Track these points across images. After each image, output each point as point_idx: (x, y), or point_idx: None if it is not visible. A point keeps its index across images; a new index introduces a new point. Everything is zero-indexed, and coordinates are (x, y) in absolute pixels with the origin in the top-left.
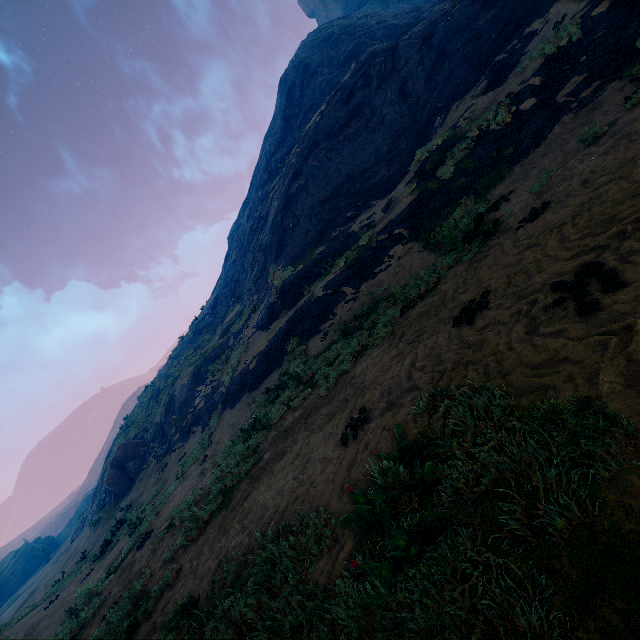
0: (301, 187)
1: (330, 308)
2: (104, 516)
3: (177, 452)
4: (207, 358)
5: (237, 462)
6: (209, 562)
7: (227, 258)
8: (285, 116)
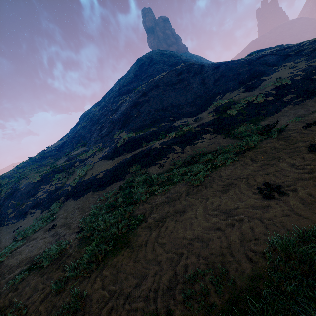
0: (146, 100)
1: (164, 154)
2: None
3: (10, 226)
4: (55, 169)
5: (117, 221)
6: (148, 284)
7: (76, 125)
8: (136, 73)
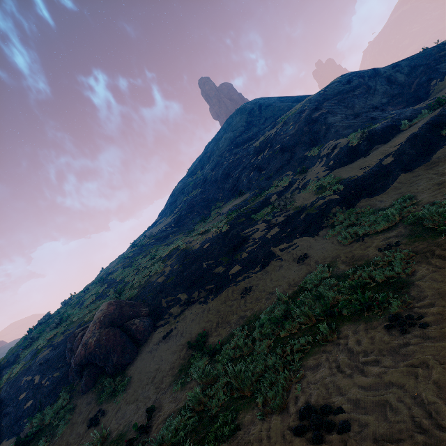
0: (324, 113)
1: None
2: (66, 414)
3: (259, 273)
4: (242, 213)
5: None
6: None
7: (172, 203)
8: (248, 120)
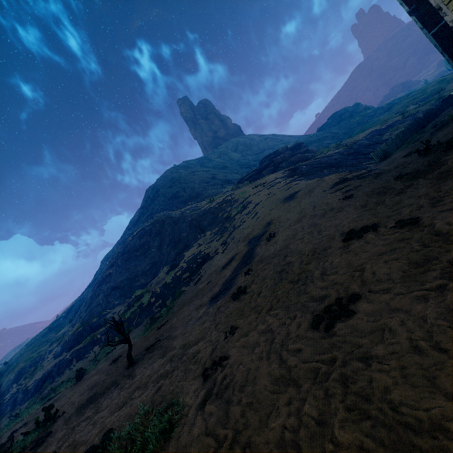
0: (110, 274)
1: (65, 368)
2: None
3: None
4: (30, 363)
5: None
6: None
7: (95, 275)
8: (140, 211)
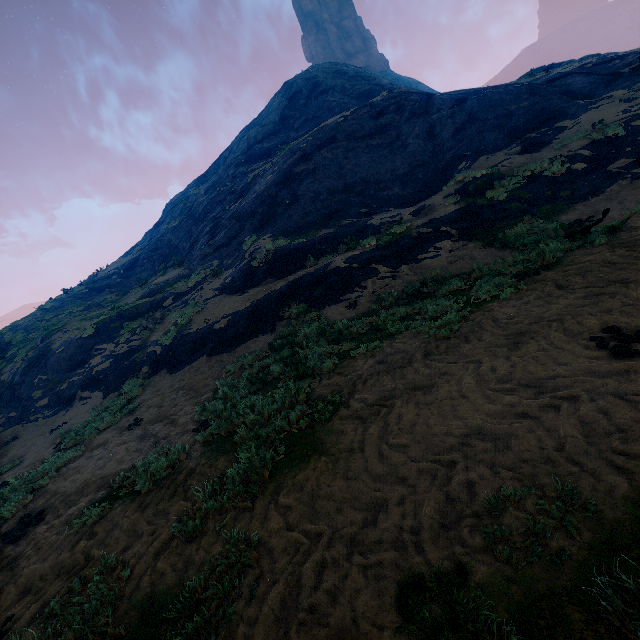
0: (308, 171)
1: (356, 281)
2: None
3: (41, 422)
4: (124, 313)
5: (282, 407)
6: (394, 519)
7: (158, 225)
8: (283, 114)
